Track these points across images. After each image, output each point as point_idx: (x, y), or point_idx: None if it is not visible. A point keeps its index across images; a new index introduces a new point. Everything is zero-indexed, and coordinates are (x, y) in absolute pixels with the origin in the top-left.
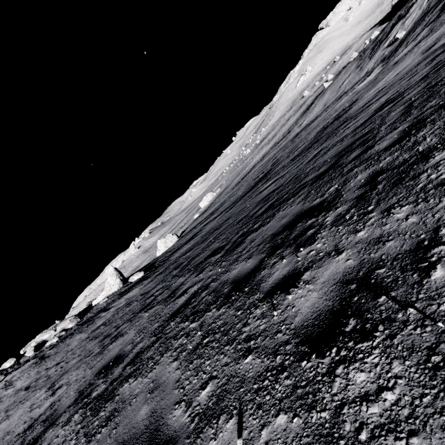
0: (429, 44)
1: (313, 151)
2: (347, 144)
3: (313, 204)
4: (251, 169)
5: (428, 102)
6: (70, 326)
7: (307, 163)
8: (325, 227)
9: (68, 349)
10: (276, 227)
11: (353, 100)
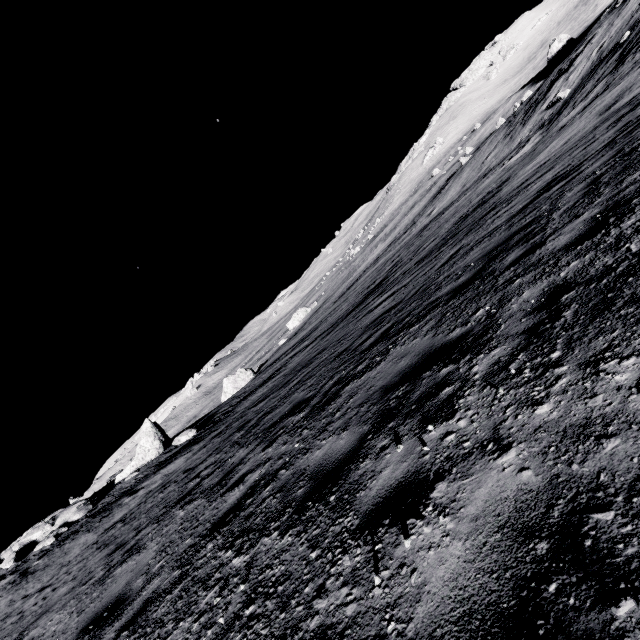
0: (607, 103)
1: (449, 251)
2: (499, 241)
3: (449, 338)
4: (361, 275)
5: (627, 175)
6: (76, 518)
7: (440, 268)
8: (472, 384)
9: (64, 561)
10: (390, 373)
11: (503, 179)
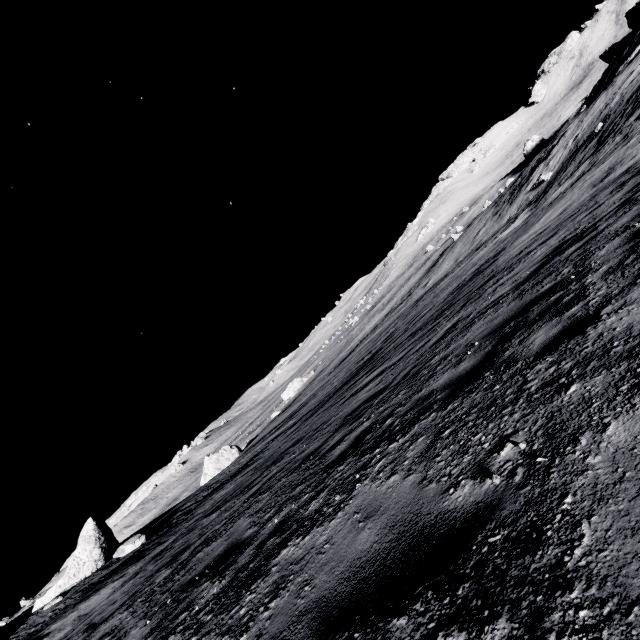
0: (598, 176)
1: (445, 323)
2: (510, 312)
3: (451, 506)
4: (357, 344)
5: None
6: None
7: (435, 345)
8: None
9: None
10: (341, 558)
11: (498, 250)
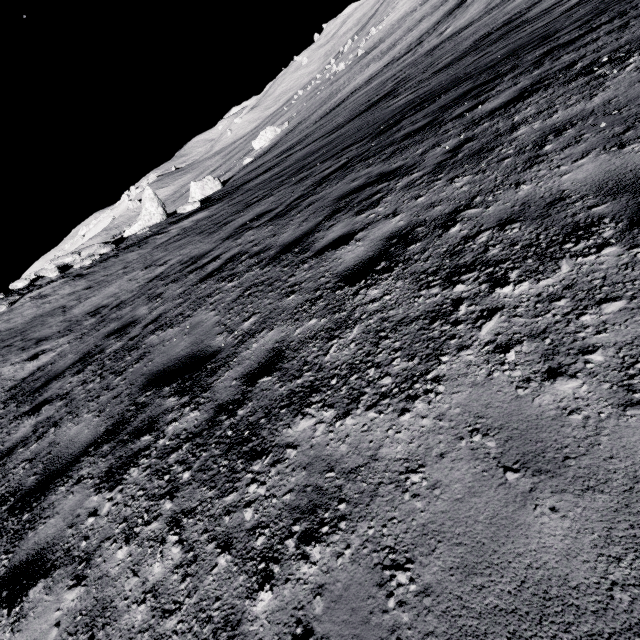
0: None
1: (472, 58)
2: (523, 42)
3: (486, 80)
4: (348, 96)
5: None
6: (104, 251)
7: (465, 68)
8: (503, 82)
9: (127, 261)
10: (442, 103)
11: (536, 0)
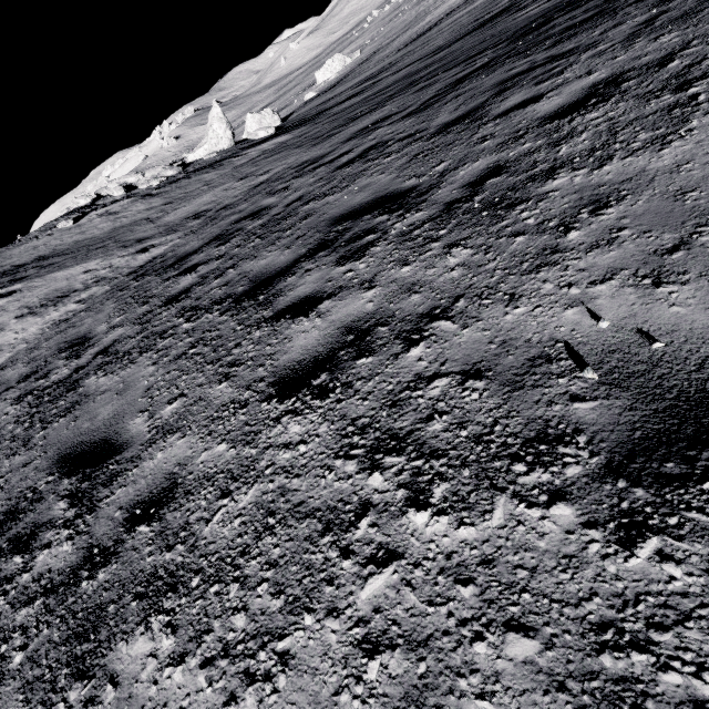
0: None
1: None
2: None
3: None
4: (442, 18)
5: None
6: (171, 173)
7: None
8: None
9: (205, 180)
10: None
11: None
